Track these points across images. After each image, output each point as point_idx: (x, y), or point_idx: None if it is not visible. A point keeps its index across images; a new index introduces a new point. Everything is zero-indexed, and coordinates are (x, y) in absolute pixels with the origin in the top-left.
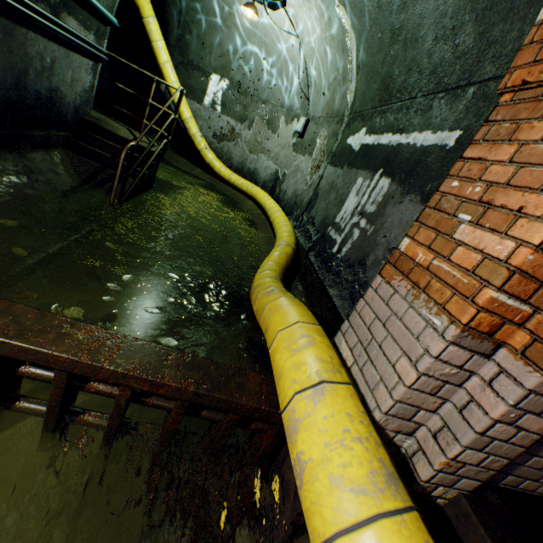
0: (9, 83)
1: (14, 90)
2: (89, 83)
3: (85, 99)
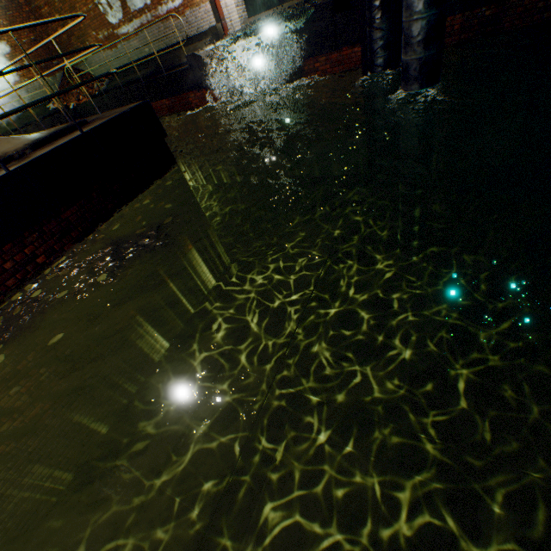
0: None
1: None
2: None
3: None
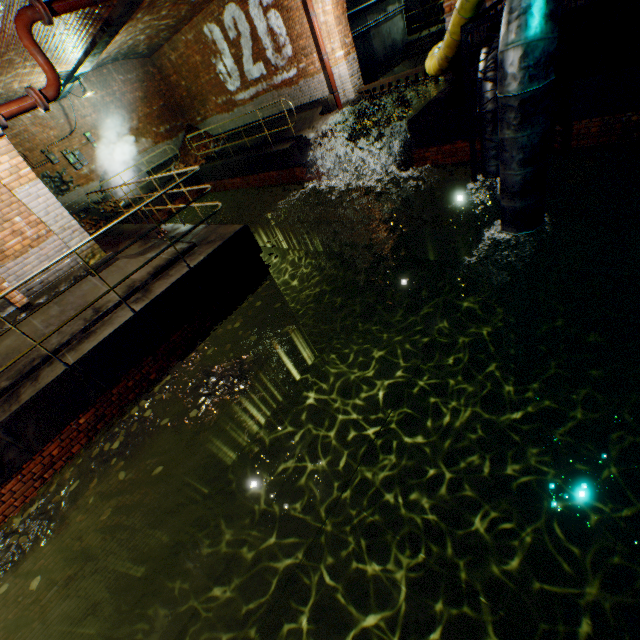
0: (382, 49)
1: (384, 51)
2: (402, 26)
3: (403, 35)
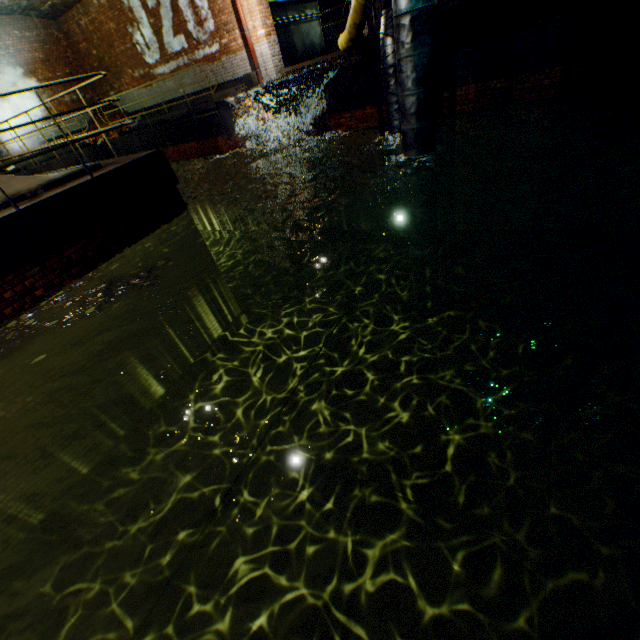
0: (302, 46)
1: (303, 48)
2: (320, 32)
3: (321, 40)
